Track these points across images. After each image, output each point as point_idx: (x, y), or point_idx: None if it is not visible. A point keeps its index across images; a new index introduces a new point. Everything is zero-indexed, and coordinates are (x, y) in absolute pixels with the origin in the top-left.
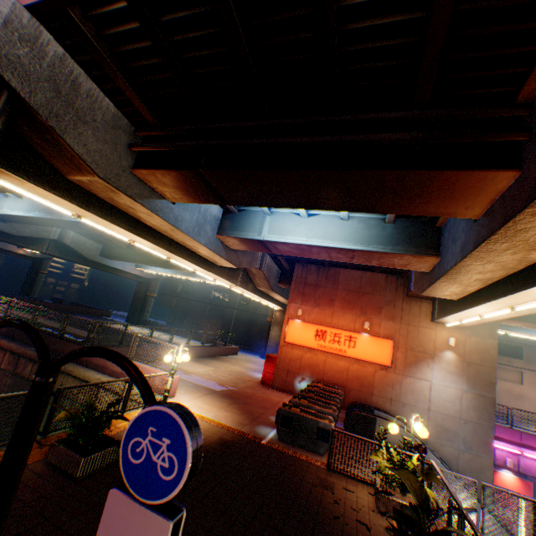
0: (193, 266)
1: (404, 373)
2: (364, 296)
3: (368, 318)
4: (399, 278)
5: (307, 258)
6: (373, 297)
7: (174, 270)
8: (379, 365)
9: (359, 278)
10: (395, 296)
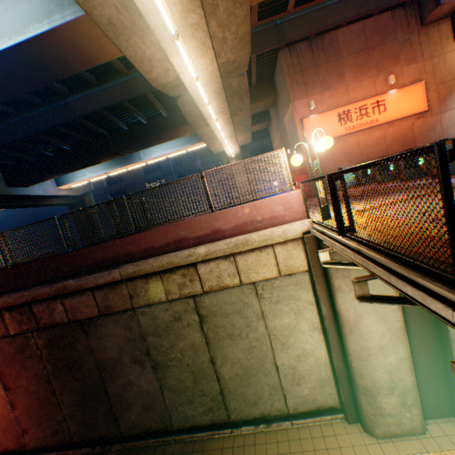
0: (199, 62)
1: (441, 112)
2: (375, 51)
3: (387, 74)
4: (406, 9)
5: (290, 39)
6: (386, 47)
7: (107, 168)
8: (414, 117)
9: (362, 32)
10: (409, 33)
